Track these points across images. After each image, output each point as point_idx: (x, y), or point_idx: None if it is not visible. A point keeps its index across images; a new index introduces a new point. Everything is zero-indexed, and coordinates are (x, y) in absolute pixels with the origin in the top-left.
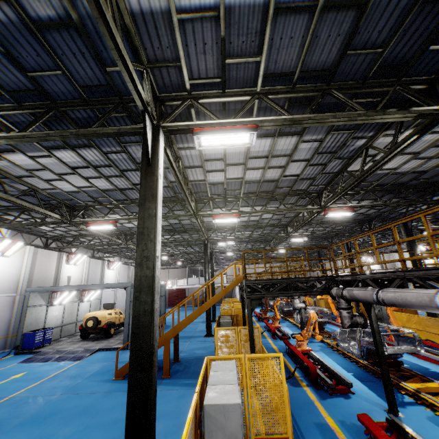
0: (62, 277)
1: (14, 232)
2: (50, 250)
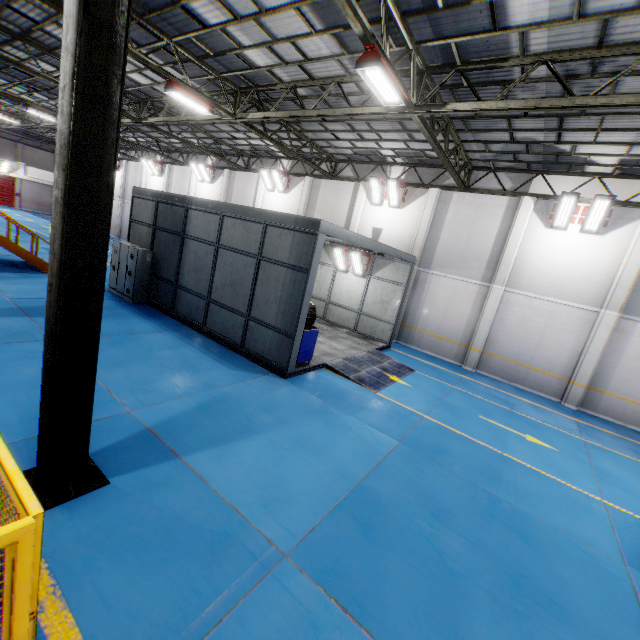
0: (355, 227)
1: (294, 162)
2: (341, 181)
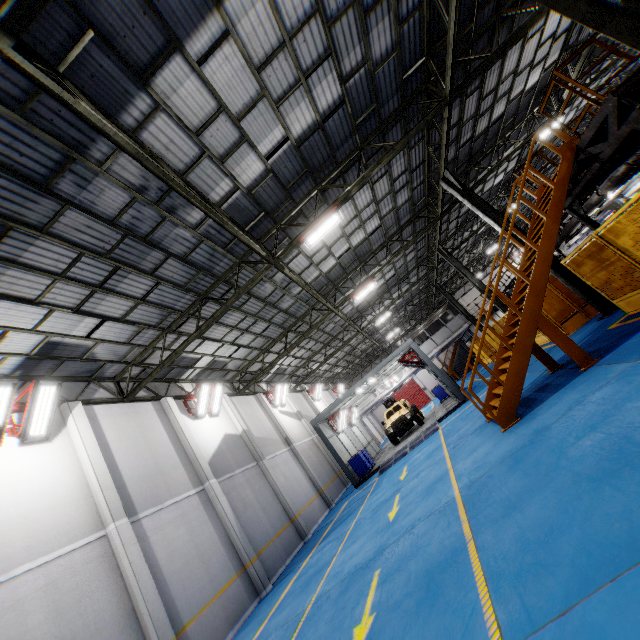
0: None
1: None
2: None
